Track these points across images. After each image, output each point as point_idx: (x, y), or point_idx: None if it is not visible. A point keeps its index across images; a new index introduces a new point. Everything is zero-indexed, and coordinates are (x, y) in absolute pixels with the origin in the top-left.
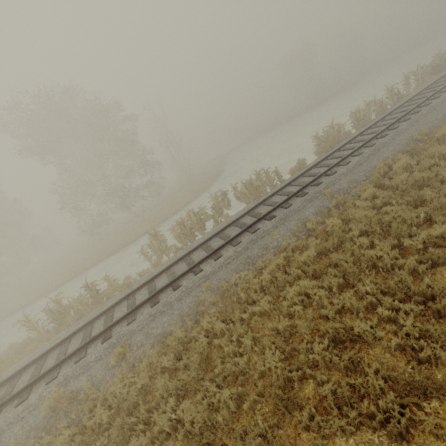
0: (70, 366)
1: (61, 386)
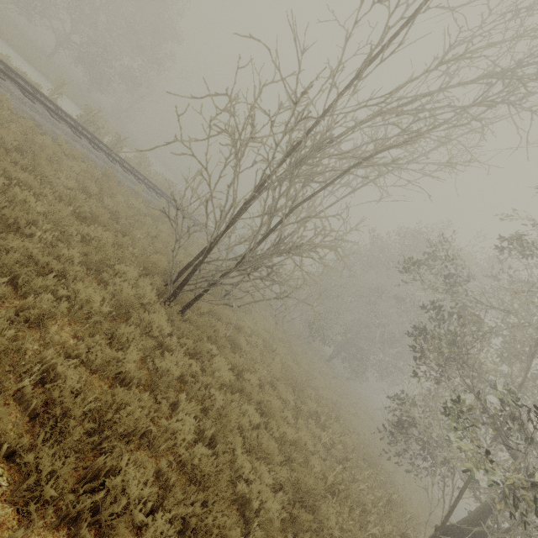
0: (146, 188)
1: (147, 192)
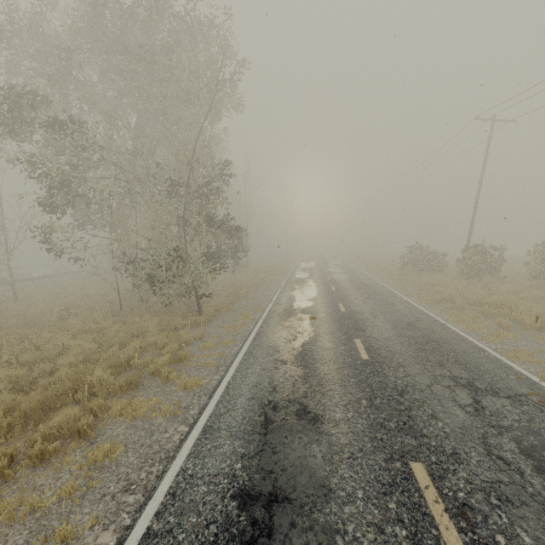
0: None
1: None
